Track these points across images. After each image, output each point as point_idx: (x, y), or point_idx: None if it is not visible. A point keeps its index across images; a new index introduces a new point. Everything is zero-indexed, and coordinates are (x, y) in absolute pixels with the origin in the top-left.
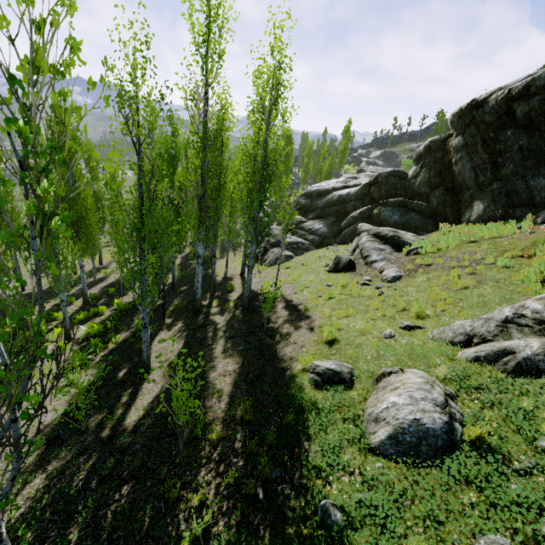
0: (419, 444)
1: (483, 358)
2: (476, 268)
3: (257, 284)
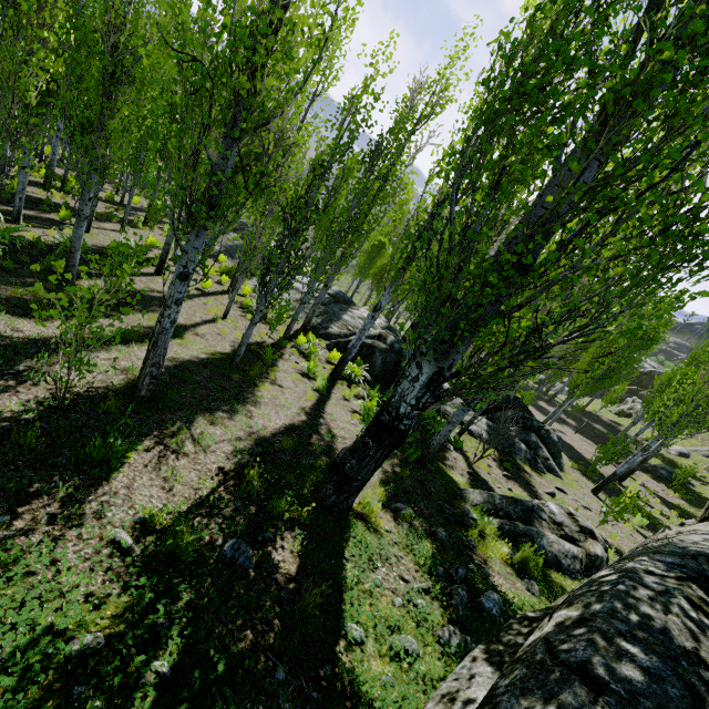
0: (681, 454)
1: (699, 454)
2: (703, 441)
3: None
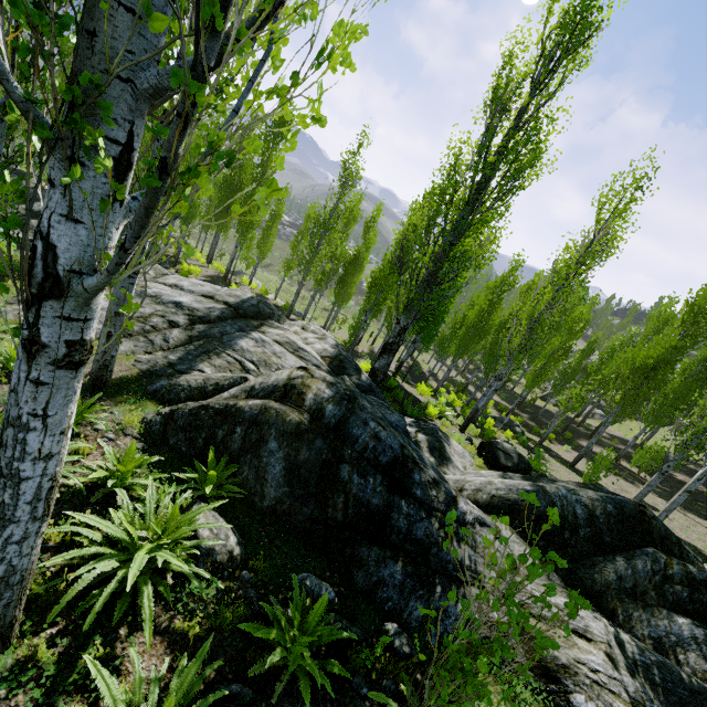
0: None
1: None
2: None
3: (612, 432)
